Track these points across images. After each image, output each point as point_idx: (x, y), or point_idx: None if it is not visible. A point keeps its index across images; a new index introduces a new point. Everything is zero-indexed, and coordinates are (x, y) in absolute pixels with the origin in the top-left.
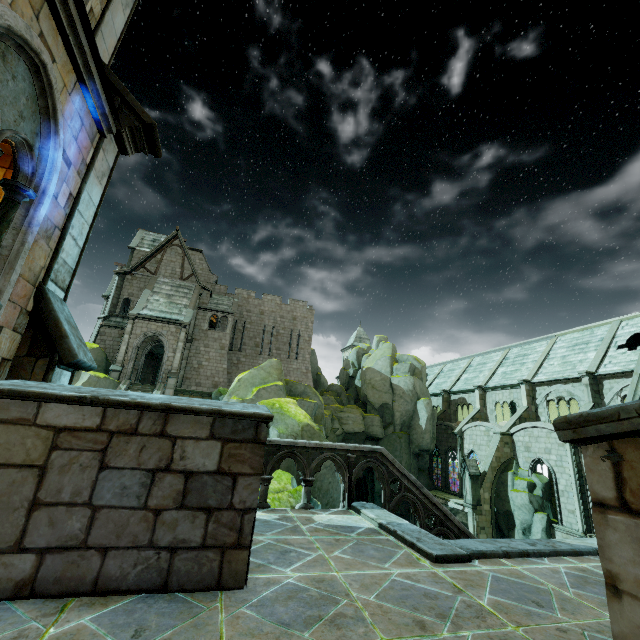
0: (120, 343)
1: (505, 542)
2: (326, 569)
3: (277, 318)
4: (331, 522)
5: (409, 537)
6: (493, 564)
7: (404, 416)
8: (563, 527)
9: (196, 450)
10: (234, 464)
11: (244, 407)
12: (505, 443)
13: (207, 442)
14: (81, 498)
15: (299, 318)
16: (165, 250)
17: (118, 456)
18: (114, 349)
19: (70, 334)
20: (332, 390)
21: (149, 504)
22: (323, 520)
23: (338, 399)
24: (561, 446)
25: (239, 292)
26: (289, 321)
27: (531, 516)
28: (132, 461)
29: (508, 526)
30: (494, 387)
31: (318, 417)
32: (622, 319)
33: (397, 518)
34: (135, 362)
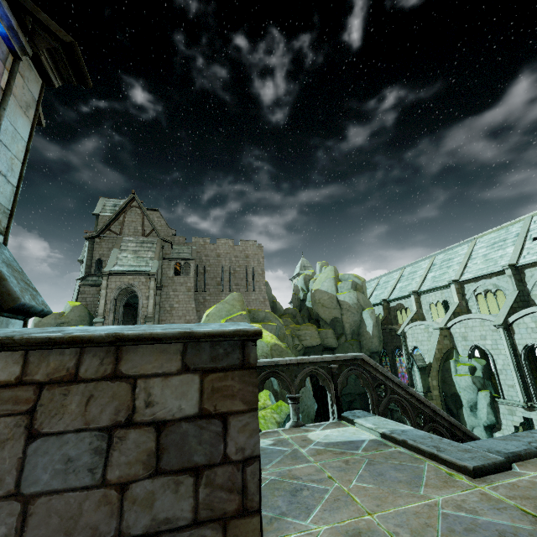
0: (99, 298)
1: (527, 436)
2: (354, 511)
3: (232, 258)
4: (329, 439)
5: (425, 447)
6: (536, 467)
7: (353, 326)
8: (505, 400)
9: (166, 390)
10: (221, 401)
11: (221, 326)
12: (444, 336)
13: (179, 377)
14: (2, 488)
15: (251, 256)
16: (125, 212)
17: (53, 416)
18: (95, 304)
19: (9, 277)
20: (288, 313)
21: (109, 478)
22: (320, 438)
23: (294, 320)
24: (495, 332)
25: (196, 240)
26: (243, 259)
27: (476, 395)
28: (75, 420)
29: (456, 406)
30: (427, 290)
31: (281, 337)
32: (533, 215)
33: (396, 424)
34: (115, 313)
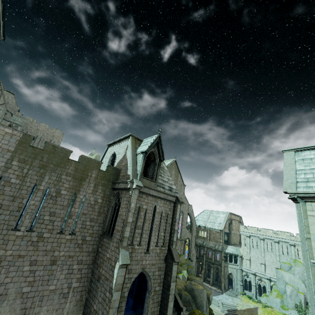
0: None
1: None
2: None
3: (45, 134)
4: None
5: None
6: None
7: None
8: None
9: None
10: None
11: None
12: None
13: None
14: None
15: (56, 136)
16: None
17: None
18: None
19: None
20: None
21: None
22: None
23: None
24: None
25: (28, 118)
26: (50, 136)
27: None
28: None
29: None
30: None
31: None
32: None
33: None
34: None
